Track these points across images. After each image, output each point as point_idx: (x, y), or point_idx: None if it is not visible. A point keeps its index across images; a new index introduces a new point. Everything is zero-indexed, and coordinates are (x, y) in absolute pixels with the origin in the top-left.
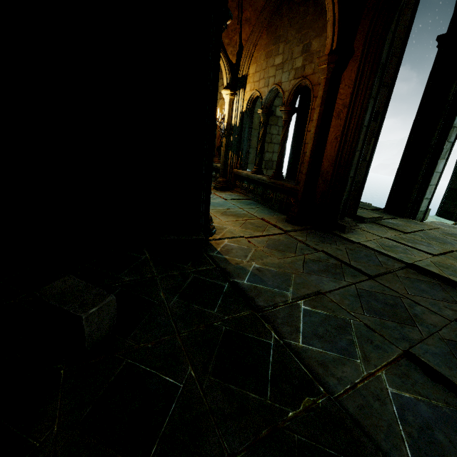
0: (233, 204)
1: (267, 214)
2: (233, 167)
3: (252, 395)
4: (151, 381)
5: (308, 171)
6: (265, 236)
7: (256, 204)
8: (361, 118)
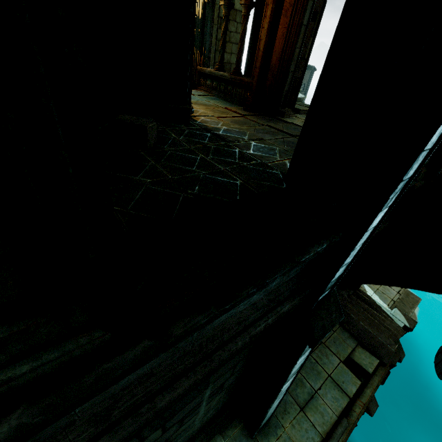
0: (201, 98)
1: (229, 106)
2: (197, 64)
3: (230, 160)
4: (185, 156)
5: (261, 65)
6: (229, 117)
7: (219, 99)
8: (301, 18)
